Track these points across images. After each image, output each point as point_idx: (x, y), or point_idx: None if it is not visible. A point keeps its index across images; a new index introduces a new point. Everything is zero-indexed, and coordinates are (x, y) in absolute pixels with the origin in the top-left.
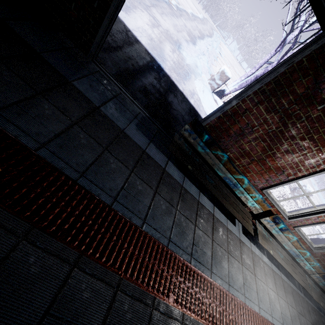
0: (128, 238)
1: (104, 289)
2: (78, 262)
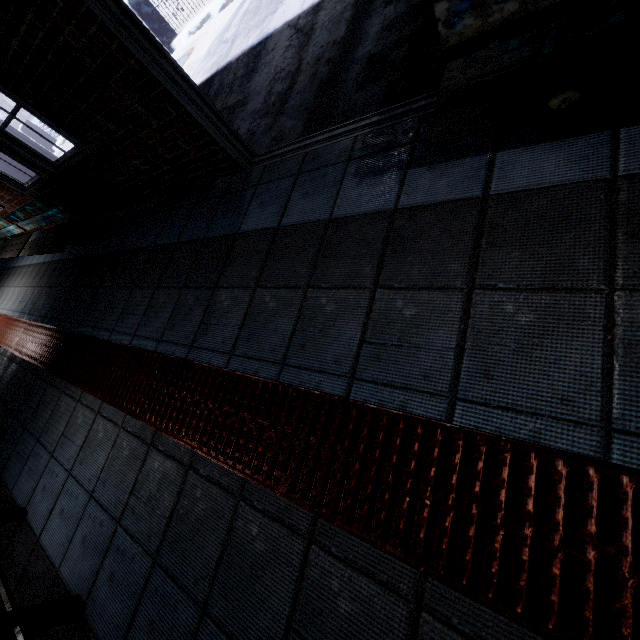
0: (412, 463)
1: (383, 600)
2: (315, 533)
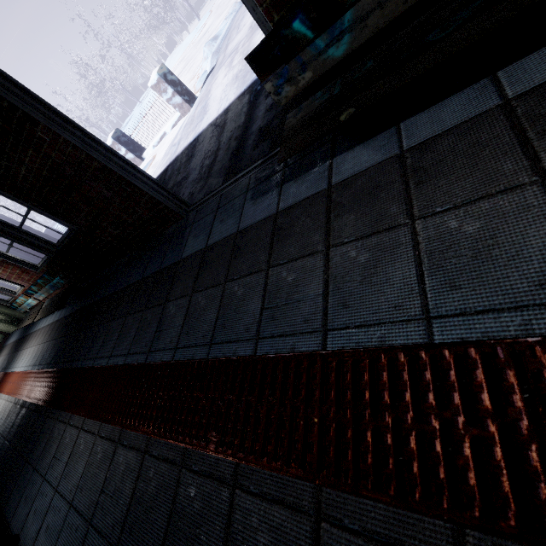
0: (302, 391)
1: (291, 522)
2: (238, 478)
